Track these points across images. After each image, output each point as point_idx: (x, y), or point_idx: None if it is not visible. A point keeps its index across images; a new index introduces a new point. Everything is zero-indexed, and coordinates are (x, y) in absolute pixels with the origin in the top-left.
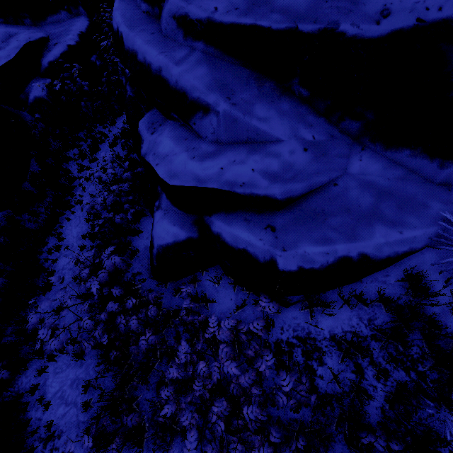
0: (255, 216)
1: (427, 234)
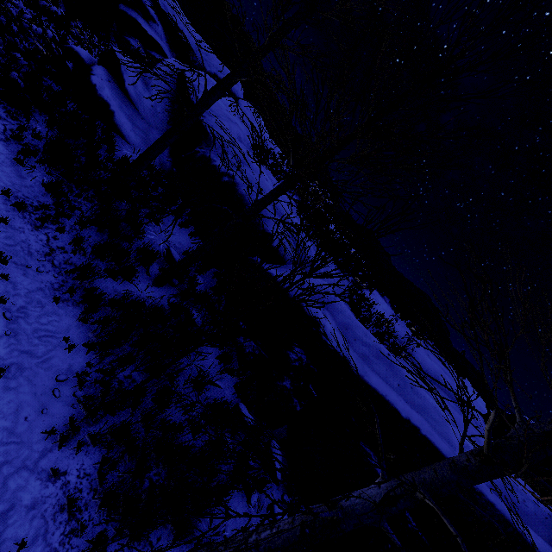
0: (112, 80)
1: (135, 143)
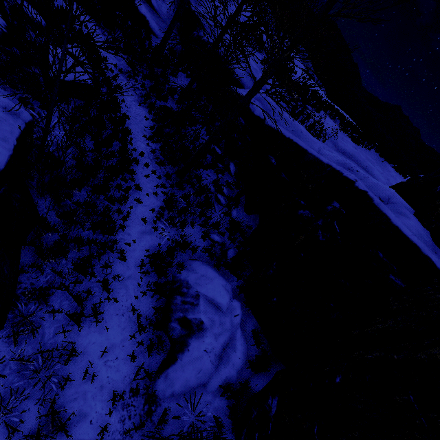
0: (145, 1)
1: (161, 37)
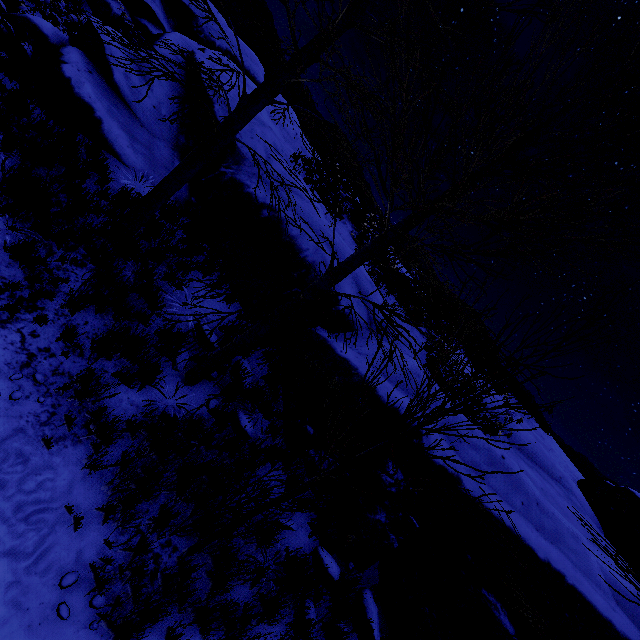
0: (93, 69)
1: (135, 165)
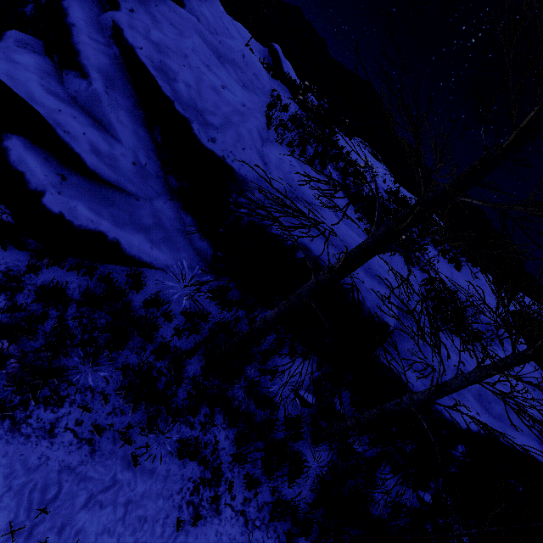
0: (57, 163)
1: (167, 262)
